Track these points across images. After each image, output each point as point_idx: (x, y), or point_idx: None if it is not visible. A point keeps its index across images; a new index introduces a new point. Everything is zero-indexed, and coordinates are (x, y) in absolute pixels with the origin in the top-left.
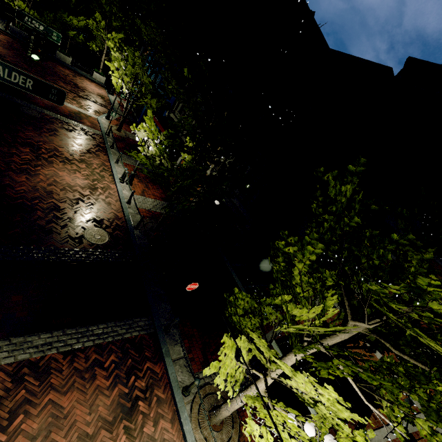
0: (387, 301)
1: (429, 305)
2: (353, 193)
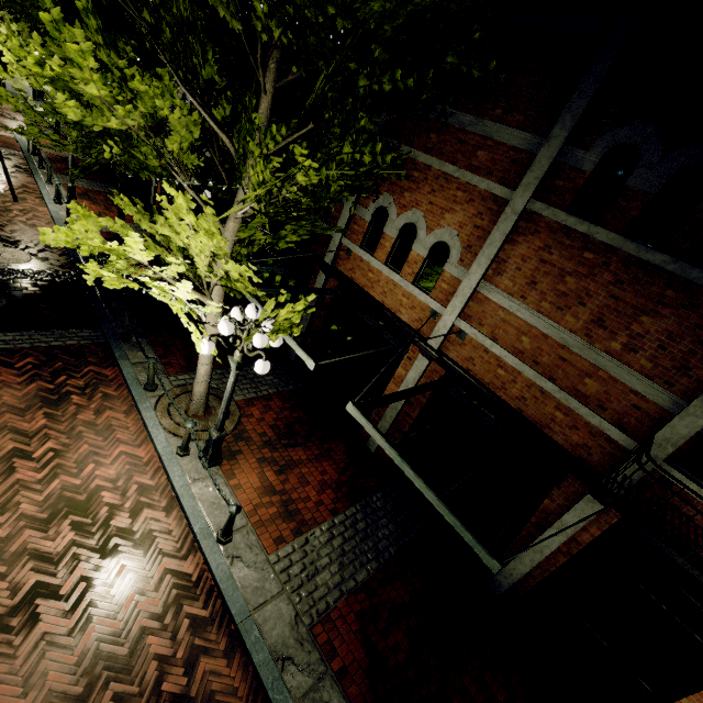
0: None
1: None
2: None
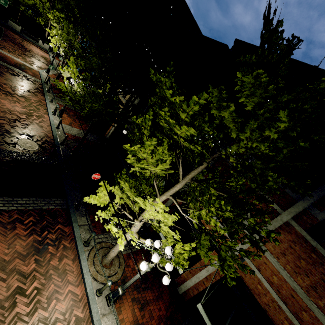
0: (172, 128)
1: (181, 117)
2: (171, 85)
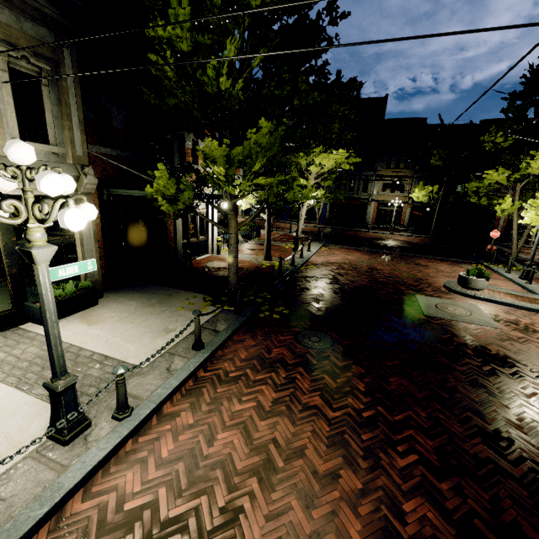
0: None
1: None
2: None
